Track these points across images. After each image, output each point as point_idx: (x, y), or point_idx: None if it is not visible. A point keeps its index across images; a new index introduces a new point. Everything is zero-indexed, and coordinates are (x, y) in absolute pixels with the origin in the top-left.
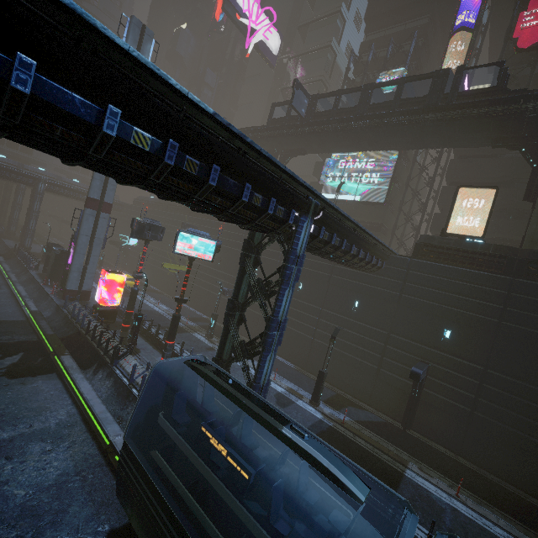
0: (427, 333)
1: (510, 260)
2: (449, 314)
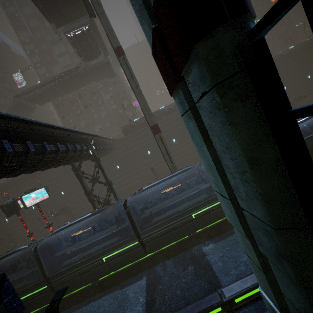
0: (2, 223)
1: (3, 187)
2: (1, 214)
